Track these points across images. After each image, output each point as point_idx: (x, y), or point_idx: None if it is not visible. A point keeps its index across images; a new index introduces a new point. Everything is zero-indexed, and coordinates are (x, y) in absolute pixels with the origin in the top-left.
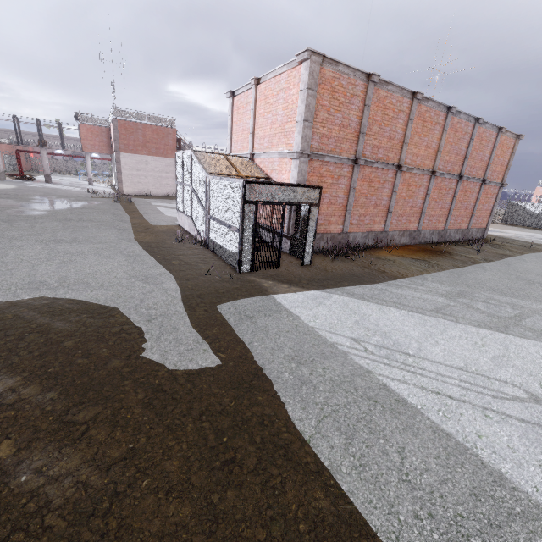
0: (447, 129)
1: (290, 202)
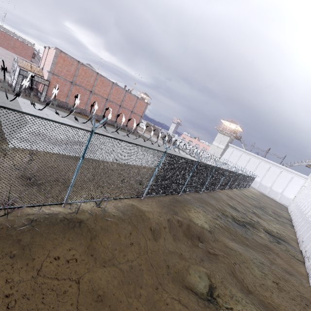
0: (113, 88)
1: (37, 81)
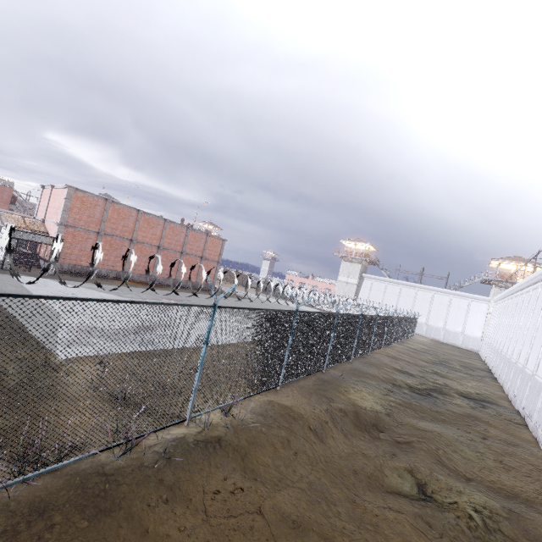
0: (166, 228)
1: (41, 242)
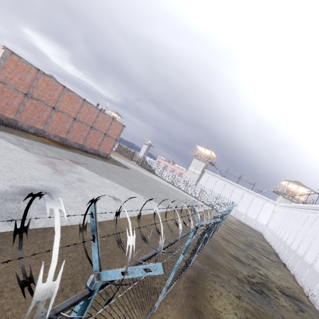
0: (84, 106)
1: None
